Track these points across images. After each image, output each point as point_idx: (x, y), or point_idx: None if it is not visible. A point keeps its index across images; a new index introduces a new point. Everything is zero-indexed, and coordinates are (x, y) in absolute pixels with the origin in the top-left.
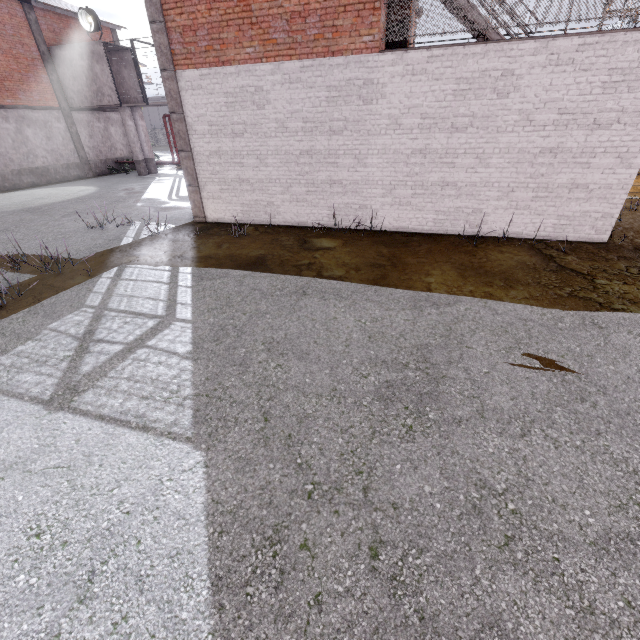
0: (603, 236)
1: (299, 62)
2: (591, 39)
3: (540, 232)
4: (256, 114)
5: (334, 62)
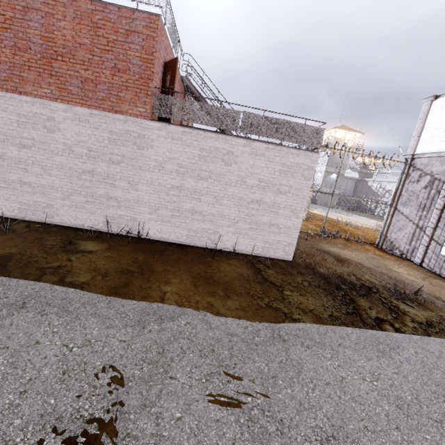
0: (289, 256)
1: (89, 110)
2: (271, 146)
3: (255, 250)
4: (46, 135)
5: (117, 117)
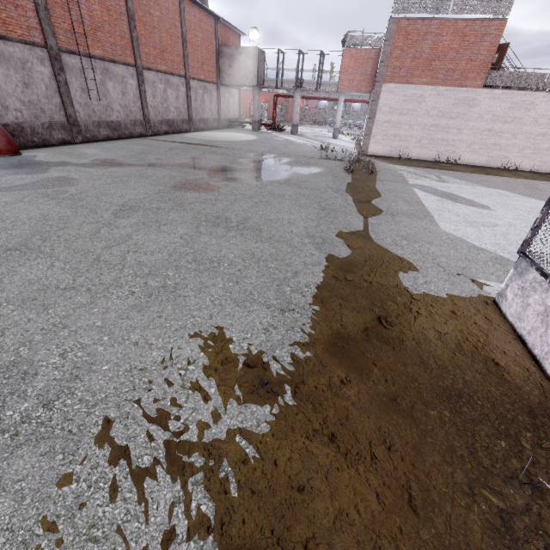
0: None
1: (445, 87)
2: None
3: (531, 168)
4: (416, 106)
5: (461, 90)
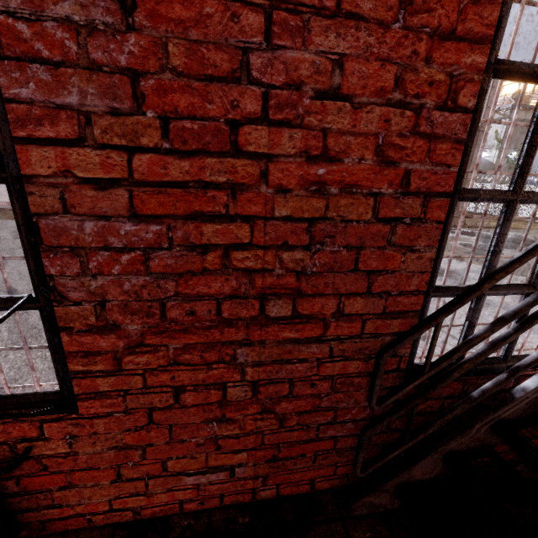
0: None
1: None
2: None
3: None
4: None
5: None
